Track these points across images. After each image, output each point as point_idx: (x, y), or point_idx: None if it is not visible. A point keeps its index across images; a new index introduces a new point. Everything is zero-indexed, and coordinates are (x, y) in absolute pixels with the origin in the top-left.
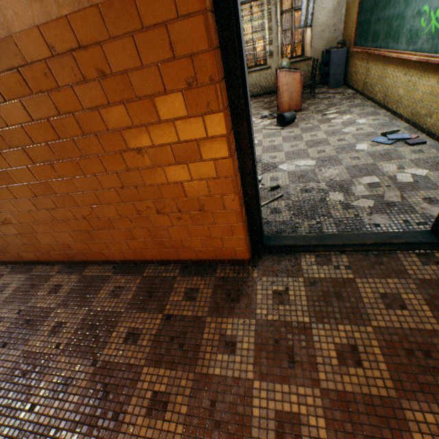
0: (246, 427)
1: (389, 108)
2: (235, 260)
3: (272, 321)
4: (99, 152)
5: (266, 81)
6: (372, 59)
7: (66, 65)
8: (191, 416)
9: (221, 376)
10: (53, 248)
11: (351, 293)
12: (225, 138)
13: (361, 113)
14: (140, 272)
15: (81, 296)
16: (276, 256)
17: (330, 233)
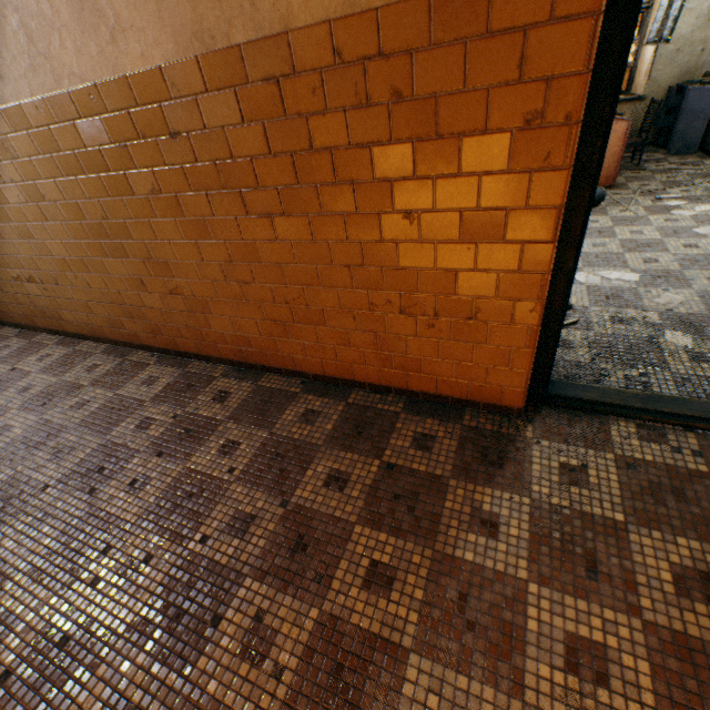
0: (517, 641)
1: None
2: (496, 407)
3: (558, 507)
4: (346, 210)
5: None
6: None
7: (348, 79)
8: (430, 605)
9: (474, 564)
10: (224, 339)
11: (702, 495)
12: (554, 212)
13: None
14: (343, 397)
15: (258, 413)
16: (564, 414)
17: (668, 395)
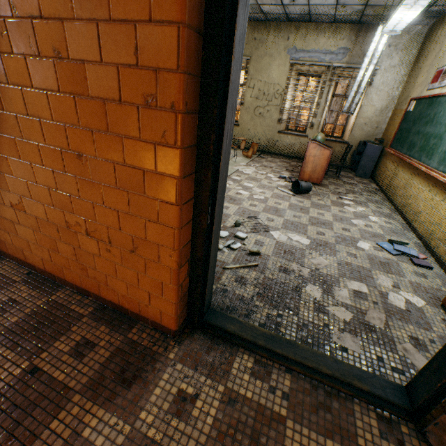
0: None
1: (406, 217)
2: (160, 325)
3: (151, 440)
4: (39, 140)
5: (299, 147)
6: (402, 164)
7: (24, 31)
8: None
9: None
10: None
11: (272, 442)
12: (175, 181)
13: (377, 211)
14: (51, 292)
15: None
16: (209, 340)
17: (286, 337)
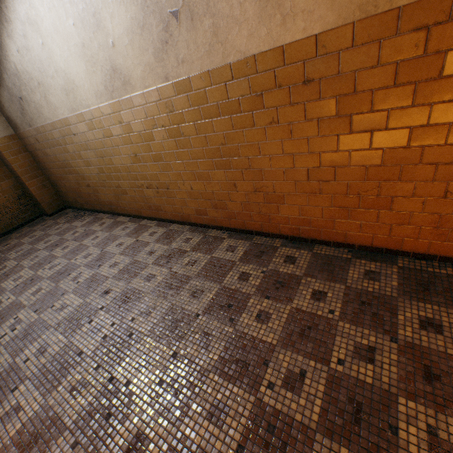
0: None
1: None
2: None
3: None
4: None
5: None
6: None
7: None
8: None
9: None
10: (286, 221)
11: None
12: None
13: None
14: (391, 262)
15: (326, 271)
16: None
17: None
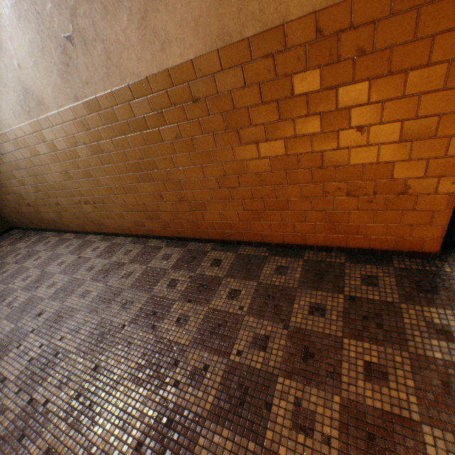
0: None
1: None
2: (416, 253)
3: None
4: (313, 131)
5: None
6: None
7: (324, 47)
8: (422, 391)
9: (444, 361)
10: (213, 226)
11: None
12: None
13: None
14: (299, 256)
15: (244, 270)
16: None
17: None
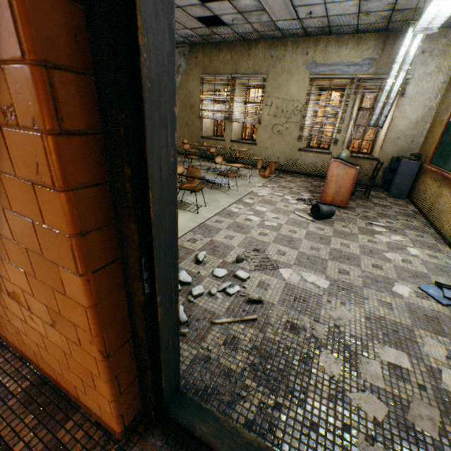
0: None
1: None
2: (102, 420)
3: None
4: None
5: (322, 165)
6: (447, 184)
7: None
8: None
9: None
10: None
11: None
12: (69, 240)
13: (417, 240)
14: None
15: None
16: (169, 448)
17: None
